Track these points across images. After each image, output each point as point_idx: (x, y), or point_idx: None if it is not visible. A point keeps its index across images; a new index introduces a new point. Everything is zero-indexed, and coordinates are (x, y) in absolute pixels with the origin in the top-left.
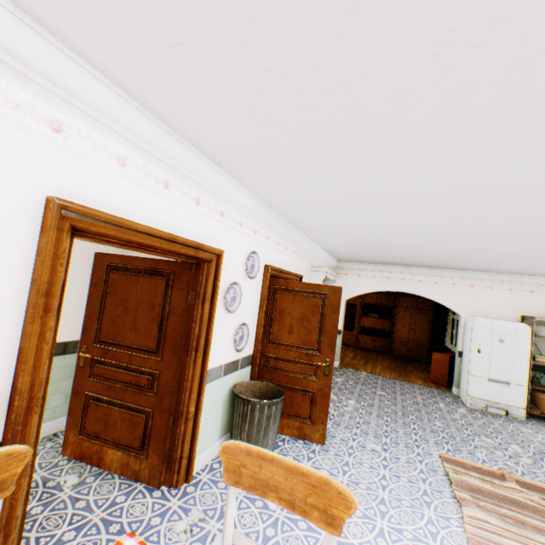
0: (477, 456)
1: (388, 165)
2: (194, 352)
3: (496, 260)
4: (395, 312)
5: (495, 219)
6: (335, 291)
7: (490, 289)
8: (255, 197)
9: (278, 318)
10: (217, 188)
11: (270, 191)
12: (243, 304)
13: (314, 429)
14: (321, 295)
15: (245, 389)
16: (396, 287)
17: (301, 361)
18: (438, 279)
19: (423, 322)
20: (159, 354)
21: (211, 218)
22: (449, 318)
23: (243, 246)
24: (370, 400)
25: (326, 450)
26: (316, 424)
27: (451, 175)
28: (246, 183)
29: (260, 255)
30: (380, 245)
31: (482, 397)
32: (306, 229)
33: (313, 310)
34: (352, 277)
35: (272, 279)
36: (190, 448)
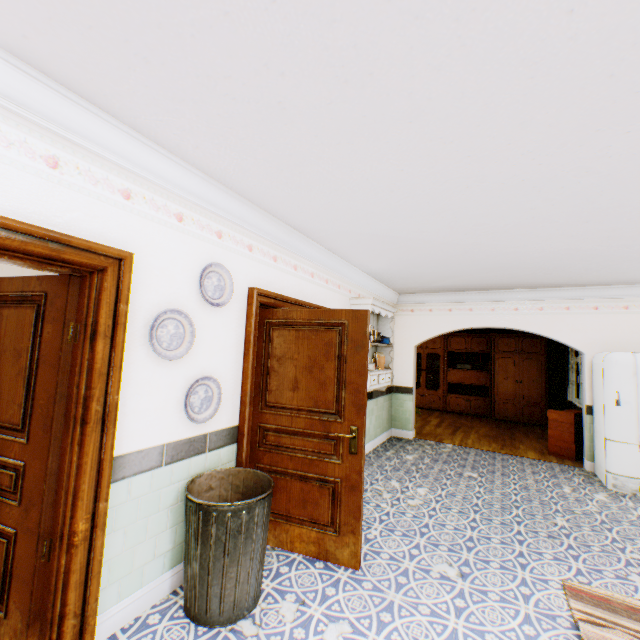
0: (633, 582)
1: (348, 4)
2: (80, 425)
3: (628, 256)
4: (492, 360)
5: (612, 146)
6: (358, 318)
7: (625, 309)
8: (199, 173)
9: (276, 367)
10: (102, 146)
11: (210, 153)
12: (203, 347)
13: (341, 543)
14: (337, 326)
15: (220, 483)
16: (483, 321)
17: (314, 433)
18: (543, 304)
19: (534, 370)
20: (27, 433)
21: (98, 197)
22: (570, 362)
23: (193, 254)
24: (451, 487)
25: (359, 581)
26: (343, 535)
27: (490, 6)
28: (163, 140)
29: (235, 272)
30: (440, 253)
31: (632, 474)
32: (321, 237)
33: (327, 351)
34: (420, 313)
35: (265, 310)
36: (85, 596)
